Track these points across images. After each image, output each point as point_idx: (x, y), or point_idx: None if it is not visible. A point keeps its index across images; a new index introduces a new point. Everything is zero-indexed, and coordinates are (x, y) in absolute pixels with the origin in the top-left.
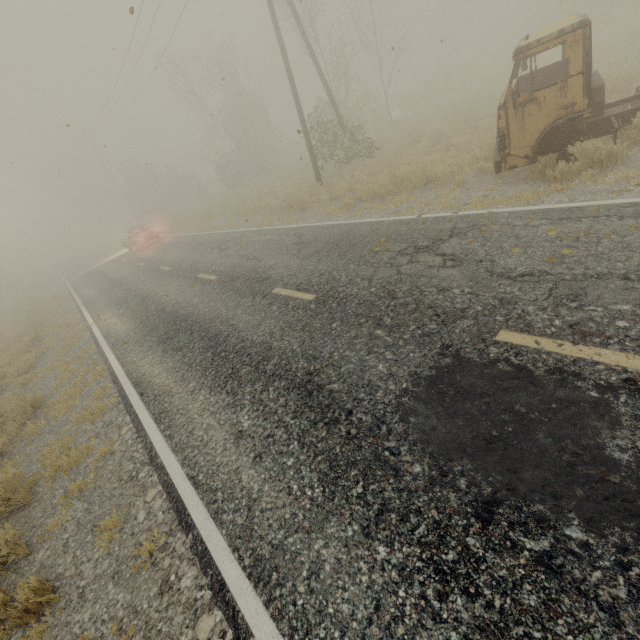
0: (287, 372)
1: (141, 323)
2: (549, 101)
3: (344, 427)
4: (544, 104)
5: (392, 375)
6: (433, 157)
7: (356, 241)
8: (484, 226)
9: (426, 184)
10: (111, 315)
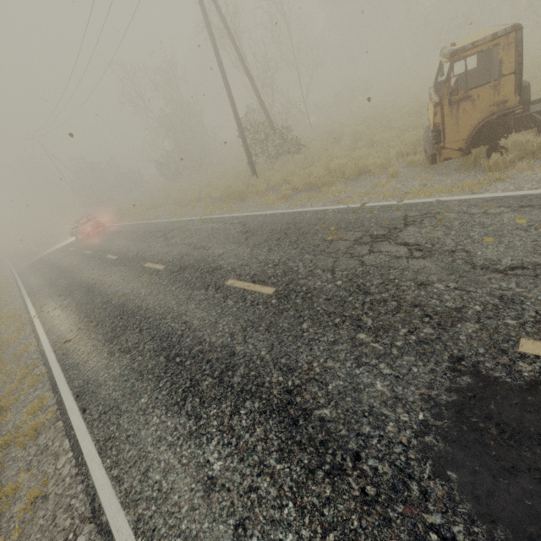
0: (259, 388)
1: (85, 317)
2: (482, 98)
3: (355, 481)
4: (478, 101)
5: (399, 399)
6: (361, 152)
7: (305, 230)
8: (438, 214)
9: (358, 175)
10: (55, 307)
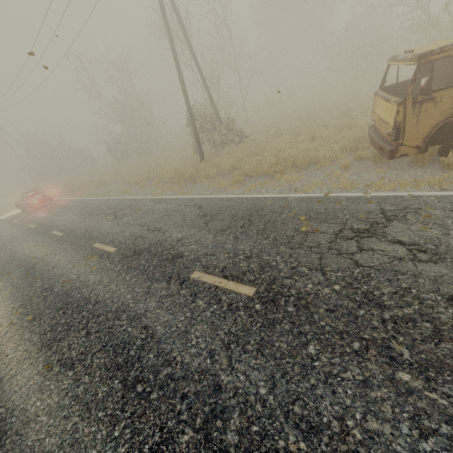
0: None
1: (20, 307)
2: (445, 101)
3: None
4: (440, 103)
5: None
6: (308, 145)
7: (270, 217)
8: (421, 210)
9: (307, 165)
10: None
